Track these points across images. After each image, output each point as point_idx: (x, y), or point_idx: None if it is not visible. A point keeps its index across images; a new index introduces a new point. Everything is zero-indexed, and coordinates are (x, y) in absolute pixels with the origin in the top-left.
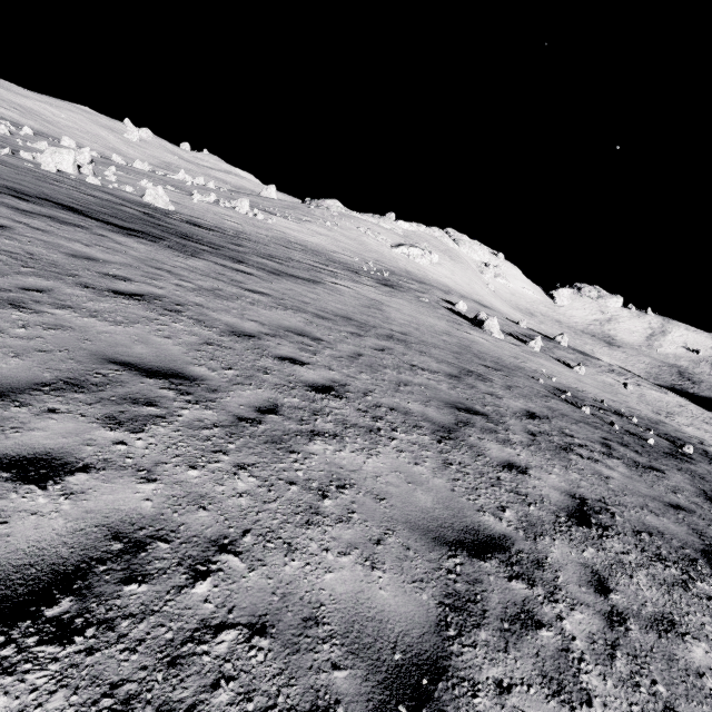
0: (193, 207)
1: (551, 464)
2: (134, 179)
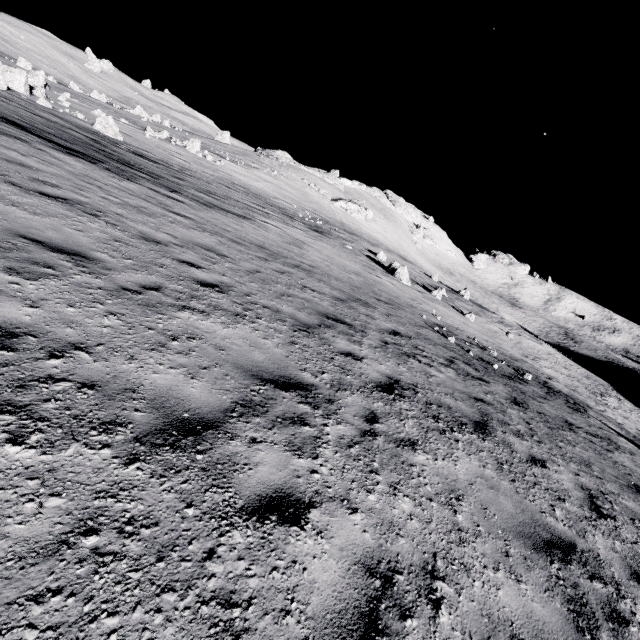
0: (143, 141)
1: (387, 360)
2: (88, 108)
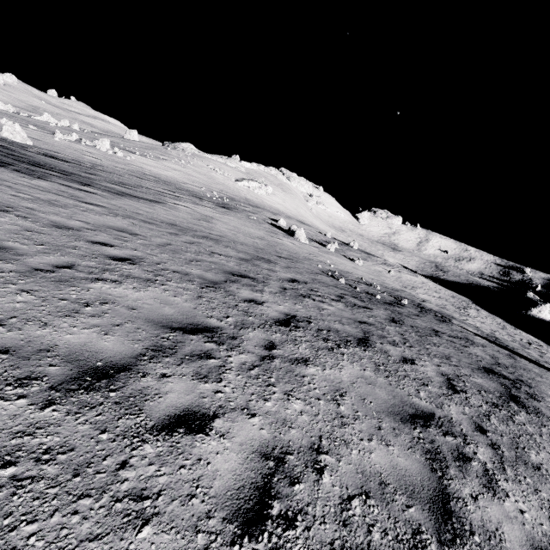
0: (53, 144)
1: (285, 301)
2: None
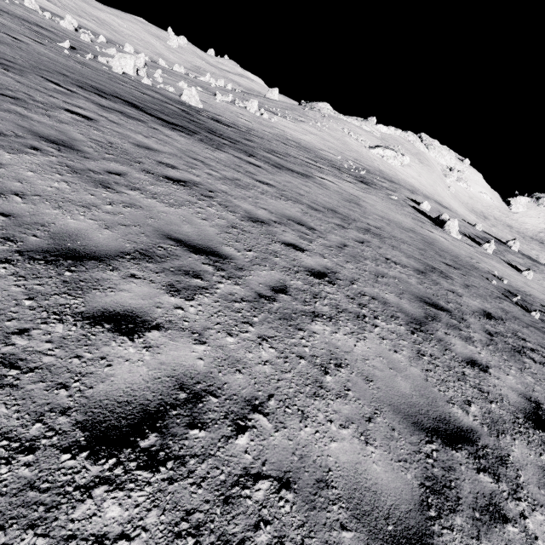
0: (215, 106)
1: (508, 365)
2: (174, 81)
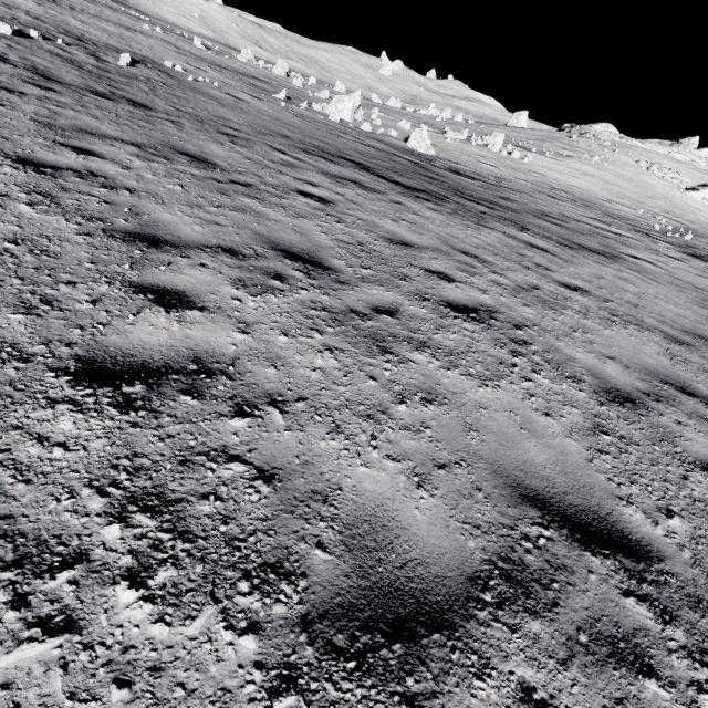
0: (447, 148)
1: None
2: (392, 120)
